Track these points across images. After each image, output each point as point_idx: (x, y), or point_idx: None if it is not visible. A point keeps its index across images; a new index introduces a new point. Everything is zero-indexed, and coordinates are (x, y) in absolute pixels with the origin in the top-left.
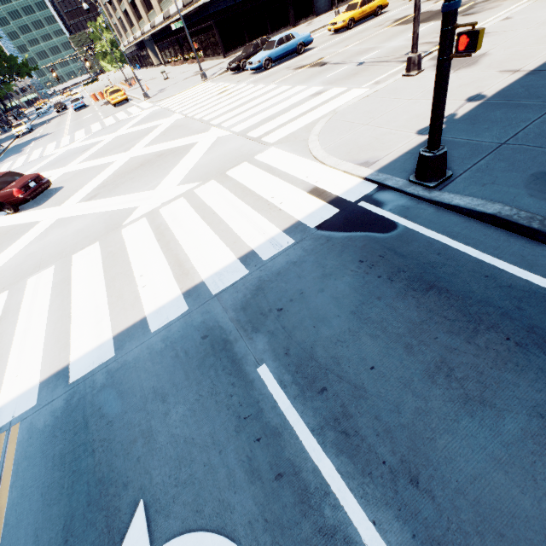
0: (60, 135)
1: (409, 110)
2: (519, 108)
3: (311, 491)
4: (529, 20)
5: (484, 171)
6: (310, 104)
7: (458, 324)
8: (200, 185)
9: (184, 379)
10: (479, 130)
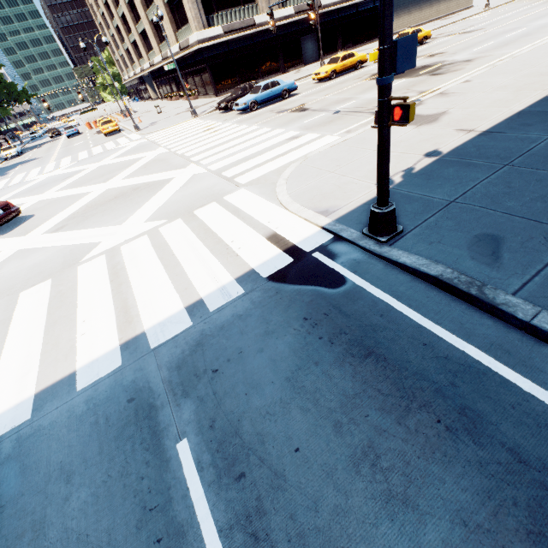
0: (47, 160)
1: (372, 161)
2: (470, 167)
3: None
4: (485, 84)
5: (432, 228)
6: (285, 148)
7: (391, 400)
8: (166, 223)
9: (97, 453)
10: (433, 185)
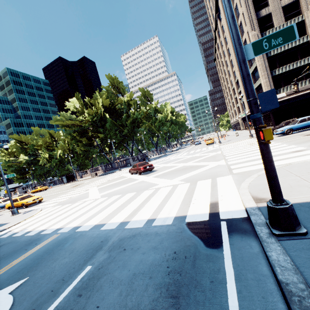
0: (181, 152)
1: None
2: None
3: None
4: None
5: None
6: (283, 156)
7: None
8: (183, 183)
9: (80, 251)
10: None
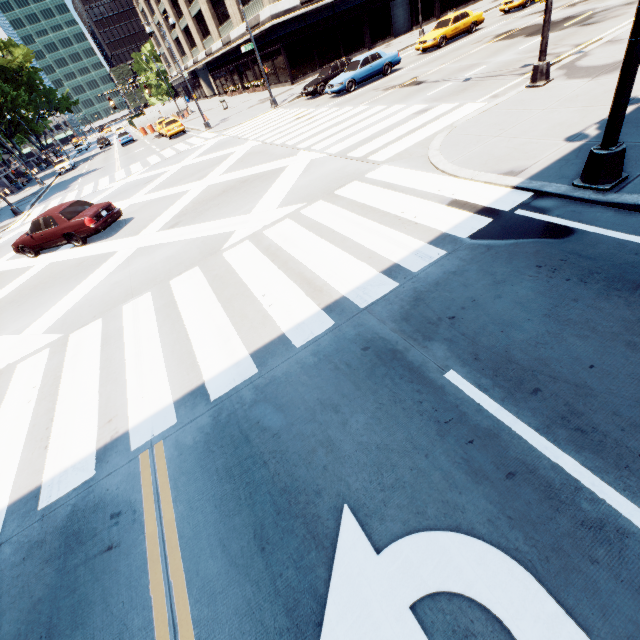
0: (111, 169)
1: (546, 119)
2: None
3: (557, 487)
4: None
5: None
6: (418, 121)
7: None
8: (305, 206)
9: (354, 389)
10: None
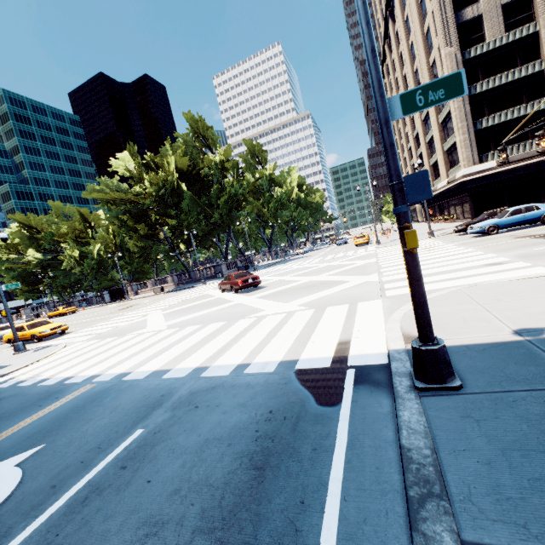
0: (310, 258)
1: None
2: None
3: (40, 508)
4: None
5: (500, 402)
6: (470, 272)
7: (216, 512)
8: (304, 309)
9: (128, 408)
10: None
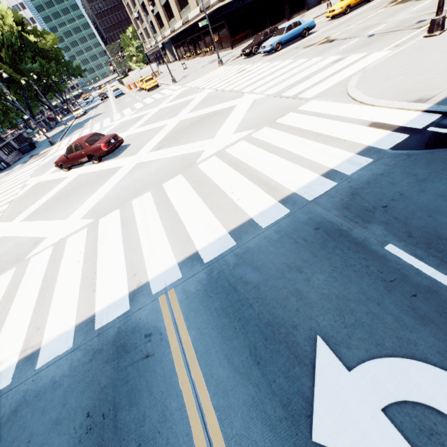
0: (110, 113)
1: (445, 59)
2: None
3: None
4: None
5: None
6: (335, 68)
7: None
8: (254, 131)
9: (312, 257)
10: None
